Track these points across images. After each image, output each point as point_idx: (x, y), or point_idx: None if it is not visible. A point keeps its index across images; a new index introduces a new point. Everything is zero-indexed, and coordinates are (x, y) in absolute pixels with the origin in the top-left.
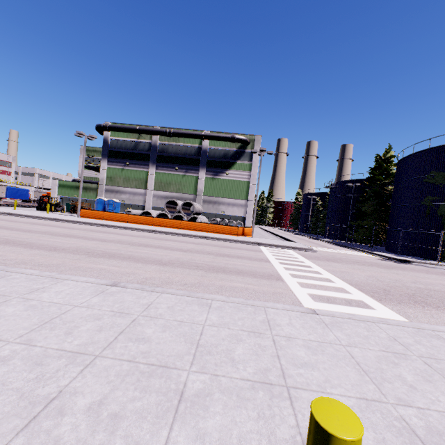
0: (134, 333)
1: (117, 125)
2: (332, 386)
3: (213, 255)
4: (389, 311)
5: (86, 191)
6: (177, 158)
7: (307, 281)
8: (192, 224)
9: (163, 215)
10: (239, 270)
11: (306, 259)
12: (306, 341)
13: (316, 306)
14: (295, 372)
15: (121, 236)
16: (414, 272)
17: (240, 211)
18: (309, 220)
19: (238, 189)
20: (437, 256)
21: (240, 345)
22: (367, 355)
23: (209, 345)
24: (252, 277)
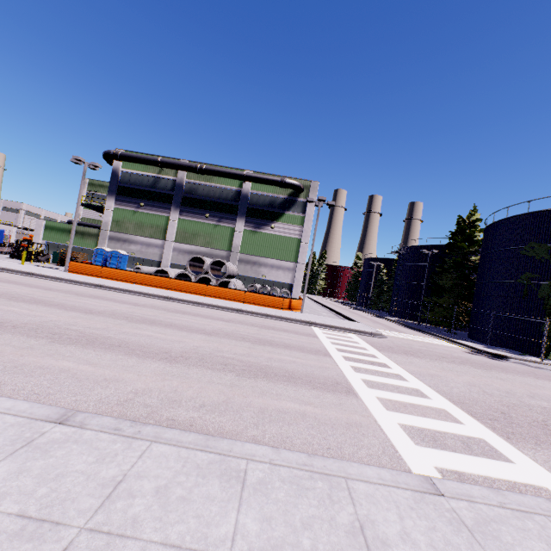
0: None
1: (132, 154)
2: None
3: (249, 342)
4: (534, 465)
5: (83, 237)
6: (209, 202)
7: (391, 396)
8: (222, 290)
9: (185, 276)
10: (289, 371)
11: (378, 351)
12: None
13: (421, 457)
14: None
15: (119, 304)
16: (519, 375)
17: (286, 276)
18: (371, 291)
19: (286, 248)
20: (537, 351)
21: None
22: None
23: None
24: (310, 387)
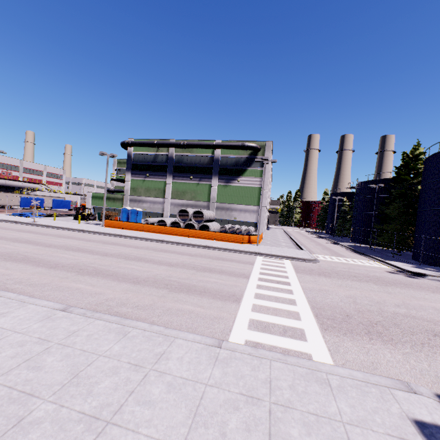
0: (37, 361)
1: (138, 141)
2: (148, 426)
3: (195, 270)
4: (321, 343)
5: (114, 201)
6: (192, 167)
7: (265, 304)
8: (199, 232)
9: (178, 223)
10: (205, 288)
11: (295, 273)
12: (175, 378)
13: (243, 335)
14: (131, 409)
15: (126, 248)
16: (416, 290)
17: (252, 216)
18: (335, 221)
19: (250, 195)
20: None
21: (111, 378)
22: (218, 397)
23: (85, 376)
24: (211, 297)
